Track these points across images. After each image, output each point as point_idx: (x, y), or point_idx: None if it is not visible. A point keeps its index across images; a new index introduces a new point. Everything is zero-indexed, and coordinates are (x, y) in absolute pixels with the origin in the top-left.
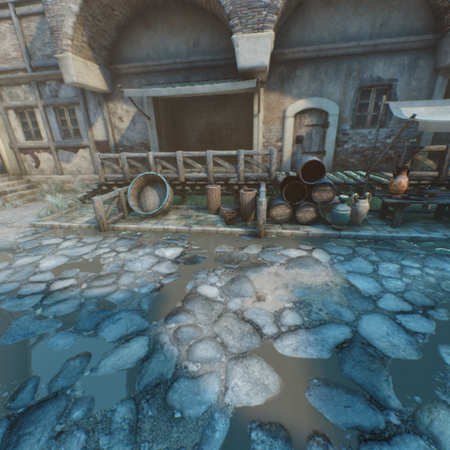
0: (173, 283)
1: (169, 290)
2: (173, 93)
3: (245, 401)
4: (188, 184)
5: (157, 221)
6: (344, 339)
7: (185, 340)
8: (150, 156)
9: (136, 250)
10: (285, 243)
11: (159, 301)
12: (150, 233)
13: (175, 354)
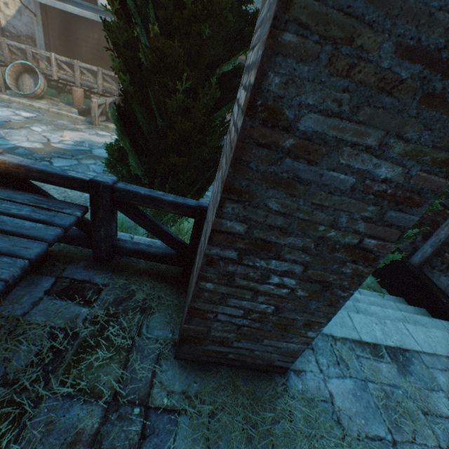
0: (18, 123)
1: (14, 124)
2: (49, 4)
3: (25, 146)
4: (62, 83)
5: (29, 101)
6: (83, 149)
7: (11, 135)
8: (29, 49)
9: (3, 108)
10: (105, 130)
11: (6, 125)
12: (19, 104)
13: (3, 135)
